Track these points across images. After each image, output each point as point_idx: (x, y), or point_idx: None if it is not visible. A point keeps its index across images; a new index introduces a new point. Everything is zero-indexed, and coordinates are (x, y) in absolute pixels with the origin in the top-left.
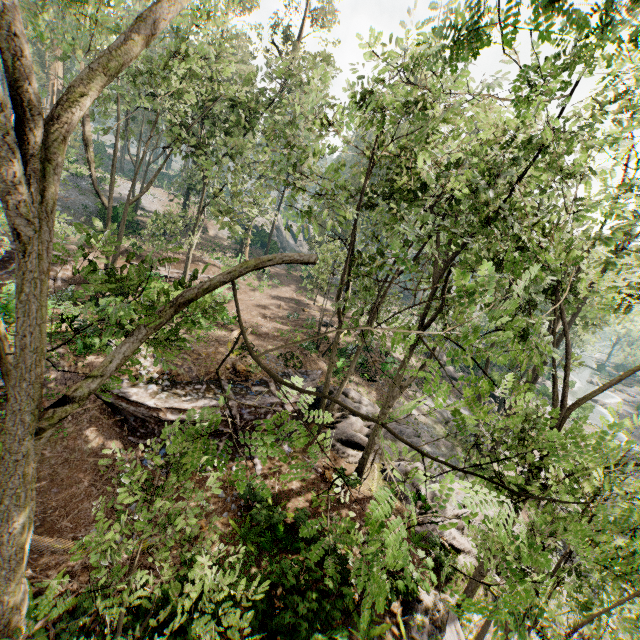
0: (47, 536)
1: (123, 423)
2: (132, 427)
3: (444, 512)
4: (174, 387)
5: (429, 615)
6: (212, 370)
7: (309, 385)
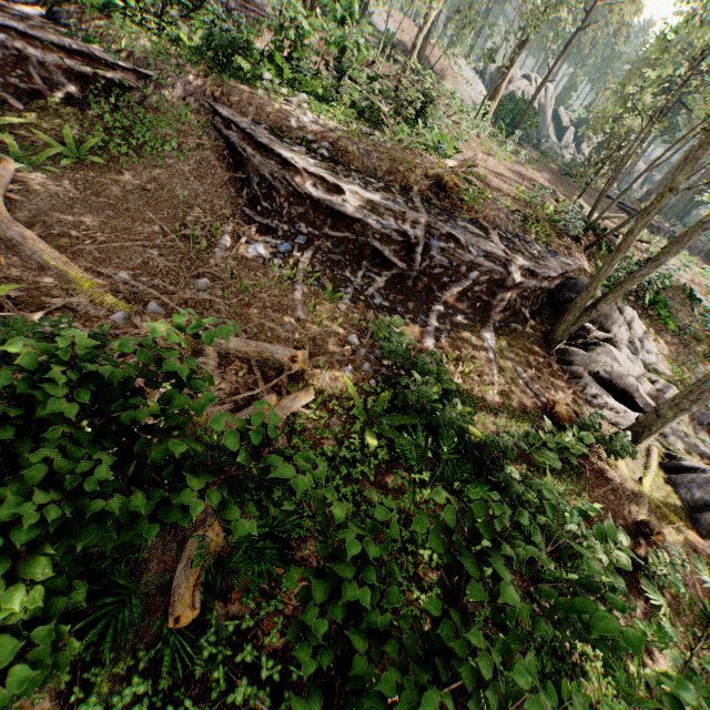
0: (53, 248)
1: (243, 186)
2: (253, 194)
3: None
4: (333, 163)
5: None
6: (401, 169)
7: (560, 264)
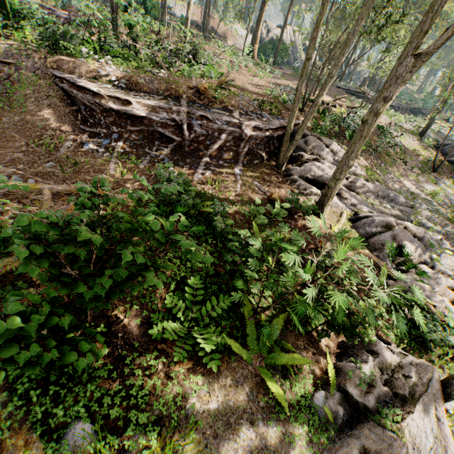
0: None
1: (78, 114)
2: (83, 117)
3: (435, 279)
4: (129, 90)
5: (385, 376)
6: (173, 87)
7: (280, 122)
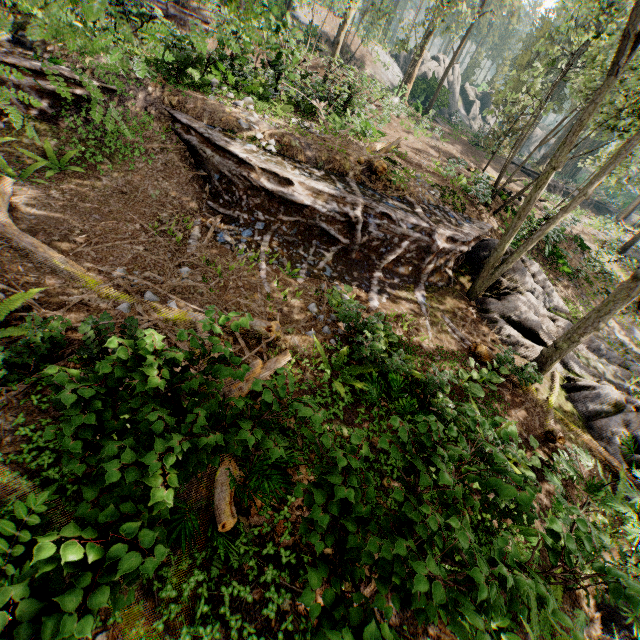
0: (57, 252)
1: (205, 183)
2: (215, 189)
3: None
4: (280, 158)
5: None
6: (337, 158)
7: (474, 229)
